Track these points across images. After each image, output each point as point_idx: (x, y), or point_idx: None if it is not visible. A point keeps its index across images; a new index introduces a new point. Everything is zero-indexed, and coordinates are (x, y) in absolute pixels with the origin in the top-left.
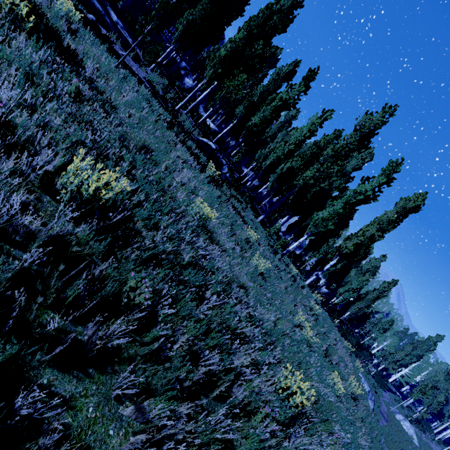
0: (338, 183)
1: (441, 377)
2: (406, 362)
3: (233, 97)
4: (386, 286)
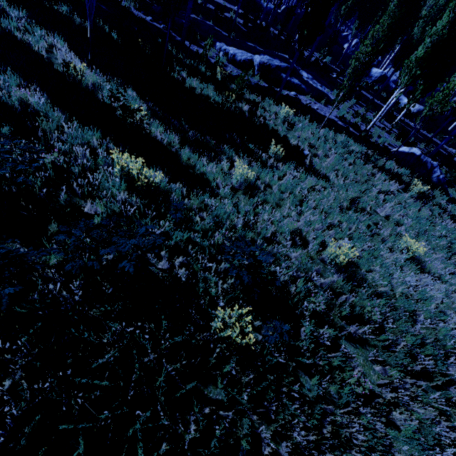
0: None
1: None
2: None
3: (438, 111)
4: None
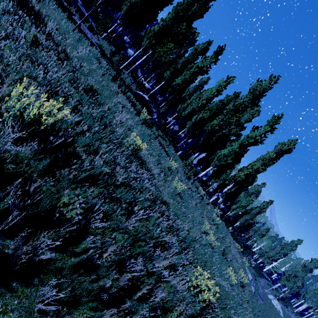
0: (235, 130)
1: (299, 269)
2: (276, 258)
3: (163, 60)
4: (265, 204)
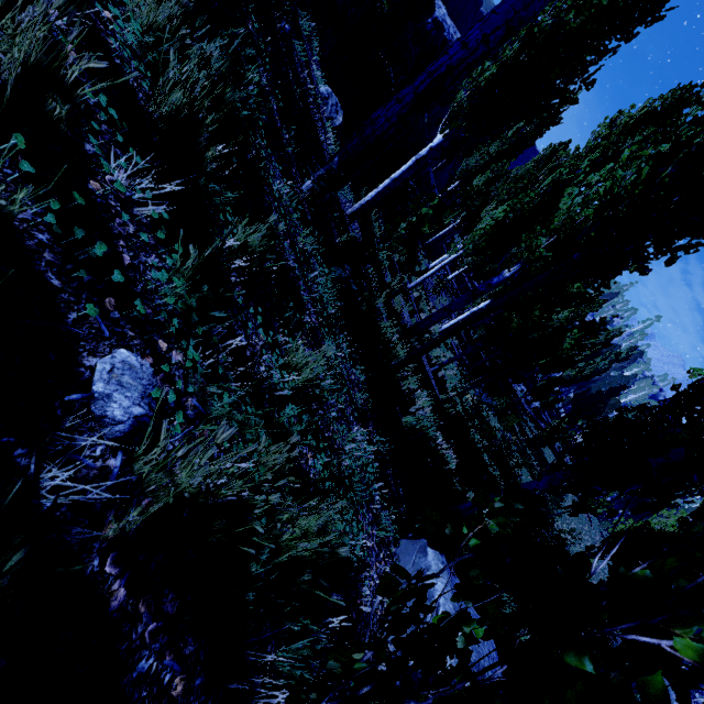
0: None
1: None
2: None
3: None
4: None
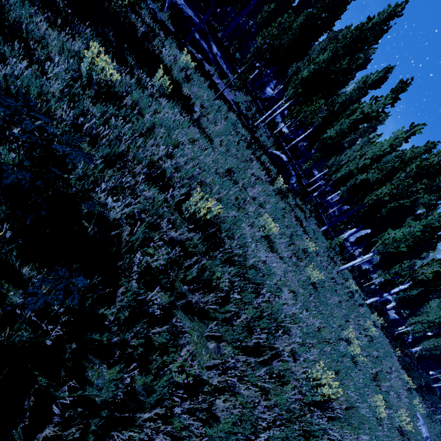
0: (427, 198)
1: None
2: None
3: (309, 120)
4: None
